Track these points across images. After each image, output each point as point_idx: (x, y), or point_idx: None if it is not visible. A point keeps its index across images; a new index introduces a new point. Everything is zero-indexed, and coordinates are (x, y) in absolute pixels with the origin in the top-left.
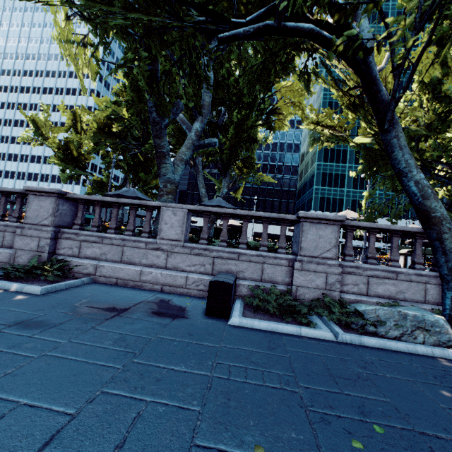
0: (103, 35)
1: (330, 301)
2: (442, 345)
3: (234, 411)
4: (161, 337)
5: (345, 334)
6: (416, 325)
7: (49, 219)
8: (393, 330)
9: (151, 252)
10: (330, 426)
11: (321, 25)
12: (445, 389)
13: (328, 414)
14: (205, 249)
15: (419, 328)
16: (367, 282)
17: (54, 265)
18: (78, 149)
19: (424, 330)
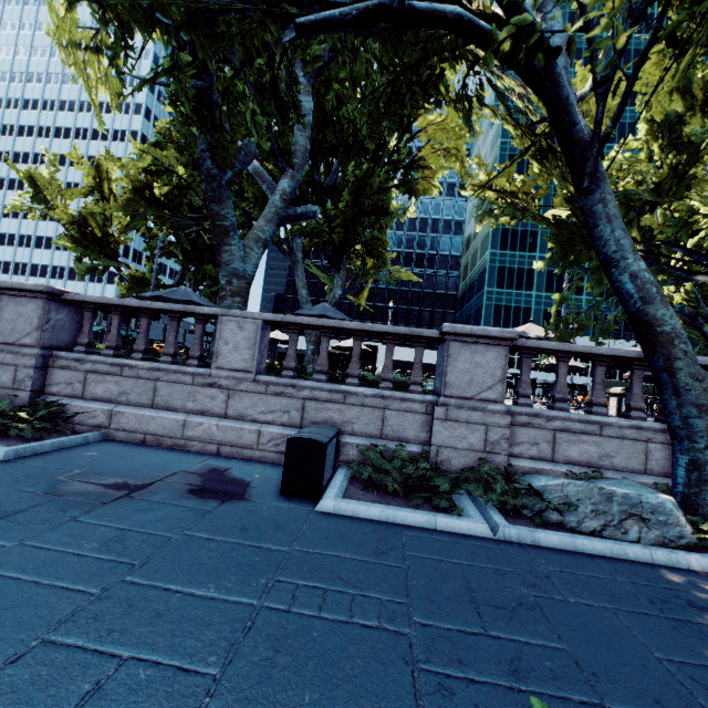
0: (123, 30)
1: (490, 472)
2: (669, 545)
3: (281, 674)
4: (190, 534)
5: (508, 526)
6: (627, 510)
7: (33, 335)
8: (589, 520)
9: (202, 390)
10: (451, 700)
11: (484, 17)
12: (666, 623)
13: (453, 678)
14: (291, 386)
15: (632, 516)
16: (553, 440)
17: (38, 412)
18: (105, 225)
19: (641, 519)
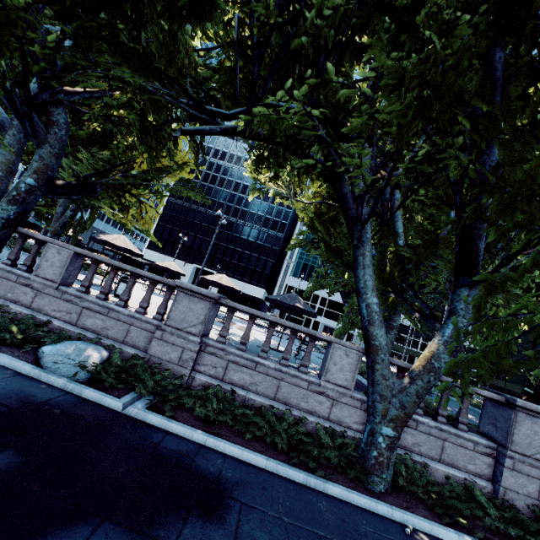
0: None
1: None
2: None
3: None
4: None
5: None
6: None
7: None
8: None
9: None
10: None
11: None
12: None
13: None
14: None
15: None
16: None
17: None
18: None
19: None
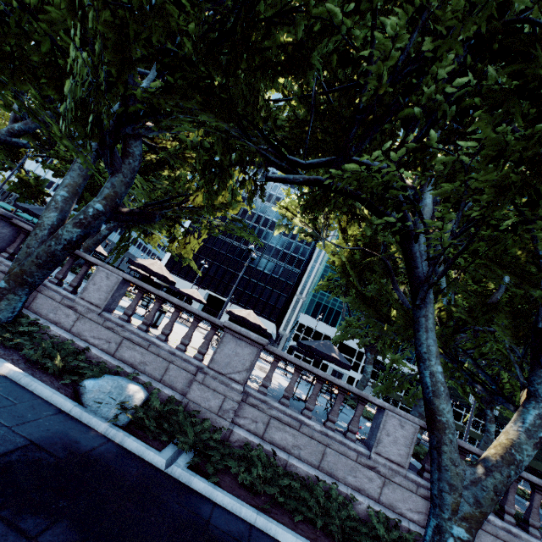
0: None
1: None
2: None
3: None
4: None
5: None
6: None
7: None
8: None
9: None
10: None
11: None
12: None
13: None
14: None
15: None
16: None
17: None
18: None
19: None
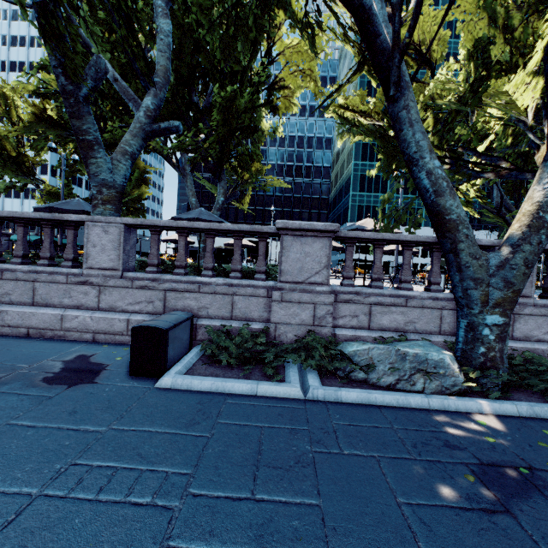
0: None
1: (312, 342)
2: (445, 392)
3: None
4: (14, 423)
5: (317, 388)
6: (416, 367)
7: None
8: (387, 376)
9: (75, 288)
10: None
11: None
12: (419, 466)
13: None
14: (154, 280)
15: (419, 371)
16: (369, 312)
17: None
18: (18, 147)
19: (425, 373)
